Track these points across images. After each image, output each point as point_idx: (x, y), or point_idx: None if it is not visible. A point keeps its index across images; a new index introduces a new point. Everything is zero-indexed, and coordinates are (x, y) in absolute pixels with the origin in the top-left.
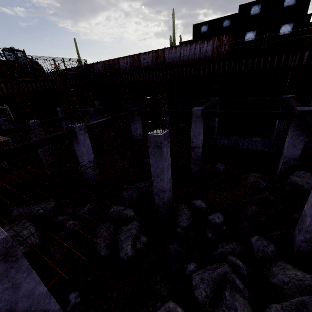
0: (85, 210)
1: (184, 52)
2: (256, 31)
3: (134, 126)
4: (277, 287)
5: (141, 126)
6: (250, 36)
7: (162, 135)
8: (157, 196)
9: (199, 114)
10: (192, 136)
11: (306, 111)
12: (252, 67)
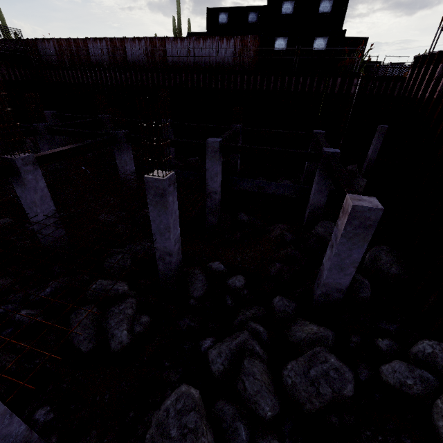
0: (47, 292)
1: (195, 50)
2: (287, 38)
3: (122, 159)
4: (295, 345)
5: (132, 159)
6: (281, 45)
7: (166, 179)
8: (162, 261)
9: (216, 148)
10: (208, 177)
11: (332, 154)
12: (282, 87)
